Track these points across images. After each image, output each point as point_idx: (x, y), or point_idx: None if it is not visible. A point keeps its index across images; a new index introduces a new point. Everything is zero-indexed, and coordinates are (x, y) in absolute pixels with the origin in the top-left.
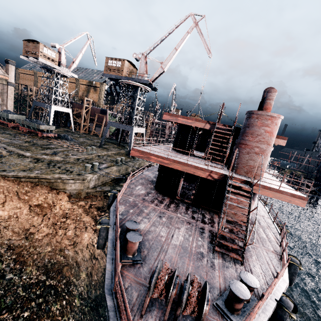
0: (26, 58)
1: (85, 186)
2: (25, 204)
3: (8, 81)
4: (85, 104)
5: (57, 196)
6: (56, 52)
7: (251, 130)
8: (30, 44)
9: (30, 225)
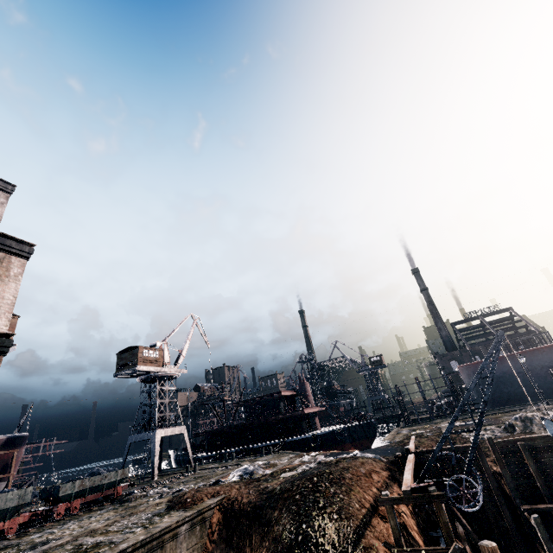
0: None
1: None
2: None
3: None
4: None
5: None
6: None
7: (308, 389)
8: None
9: None
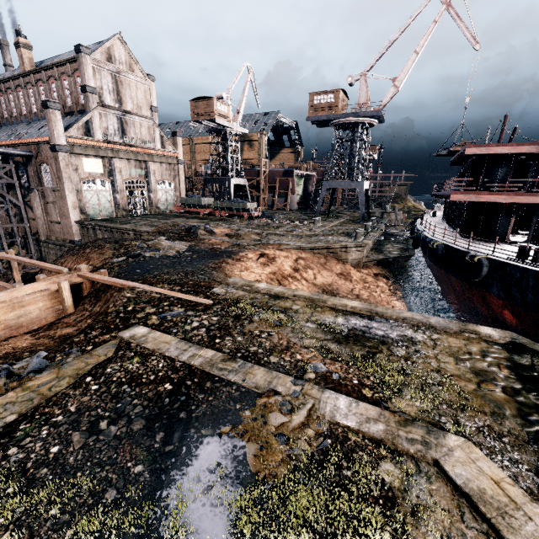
0: (194, 123)
1: (363, 255)
2: (331, 273)
3: (179, 159)
4: (262, 168)
5: (345, 266)
6: (227, 105)
7: None
8: (201, 104)
9: (350, 290)
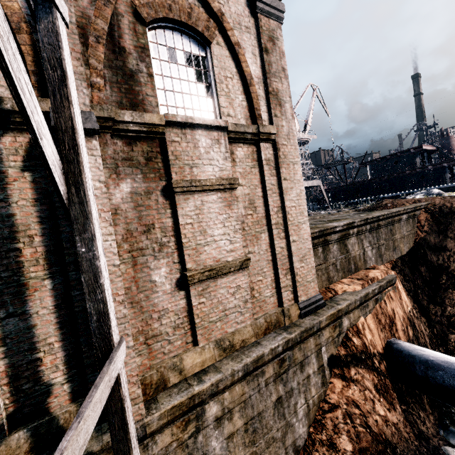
0: None
1: None
2: None
3: None
4: None
5: None
6: None
7: (452, 143)
8: None
9: None
